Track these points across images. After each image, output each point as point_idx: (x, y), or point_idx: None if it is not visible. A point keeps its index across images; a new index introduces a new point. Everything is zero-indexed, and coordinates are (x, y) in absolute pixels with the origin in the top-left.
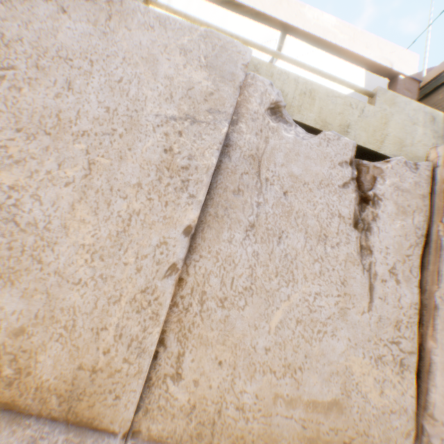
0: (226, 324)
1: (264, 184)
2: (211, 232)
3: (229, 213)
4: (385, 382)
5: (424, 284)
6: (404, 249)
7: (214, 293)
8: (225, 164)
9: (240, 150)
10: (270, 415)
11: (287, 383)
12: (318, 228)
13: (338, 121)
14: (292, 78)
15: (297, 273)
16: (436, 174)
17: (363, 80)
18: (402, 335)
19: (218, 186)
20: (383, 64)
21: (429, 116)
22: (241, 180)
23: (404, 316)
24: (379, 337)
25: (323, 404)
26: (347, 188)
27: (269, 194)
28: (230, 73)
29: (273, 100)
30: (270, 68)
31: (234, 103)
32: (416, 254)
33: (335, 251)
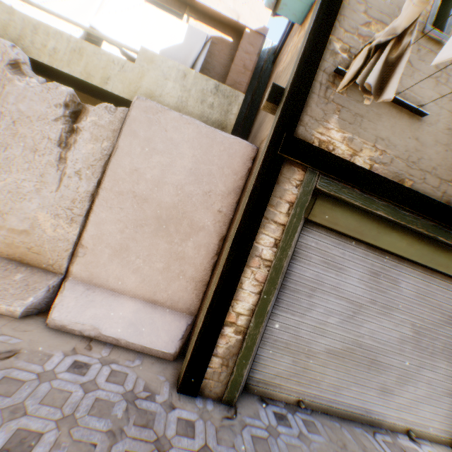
0: None
1: (0, 116)
2: None
3: None
4: (59, 226)
5: (101, 182)
6: (90, 161)
7: None
8: None
9: None
10: None
11: None
12: (33, 144)
13: (100, 74)
14: (66, 37)
15: (14, 168)
16: (126, 116)
17: (184, 35)
18: (77, 206)
19: None
20: (230, 17)
21: (183, 74)
22: None
23: (80, 196)
24: (61, 205)
25: (19, 231)
26: (59, 121)
27: (3, 122)
28: None
29: (13, 59)
30: (48, 29)
31: None
32: (100, 165)
33: (41, 158)
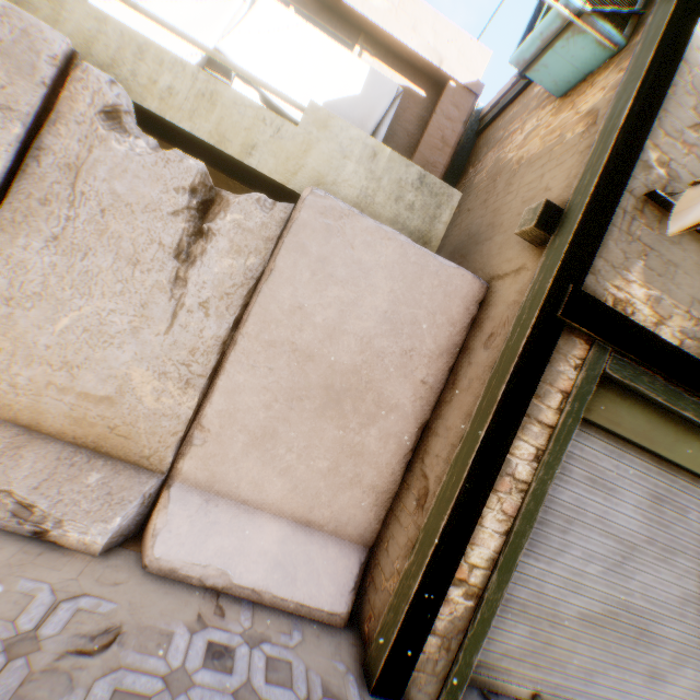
0: (11, 320)
1: (79, 198)
2: (7, 236)
3: (31, 221)
4: (165, 393)
5: (240, 323)
6: (225, 287)
7: (3, 292)
8: (34, 169)
9: (55, 157)
10: (42, 396)
11: (64, 376)
12: (131, 252)
13: (241, 139)
14: (190, 72)
15: (96, 289)
16: (290, 218)
17: (363, 82)
18: (197, 360)
19: (22, 192)
20: (428, 60)
21: (371, 152)
22: (52, 190)
23: (203, 345)
24: (171, 358)
25: (96, 398)
26: (178, 217)
27: (83, 209)
28: (32, 65)
29: (109, 104)
30: (162, 53)
31: (34, 103)
32: (241, 294)
33: (145, 276)
